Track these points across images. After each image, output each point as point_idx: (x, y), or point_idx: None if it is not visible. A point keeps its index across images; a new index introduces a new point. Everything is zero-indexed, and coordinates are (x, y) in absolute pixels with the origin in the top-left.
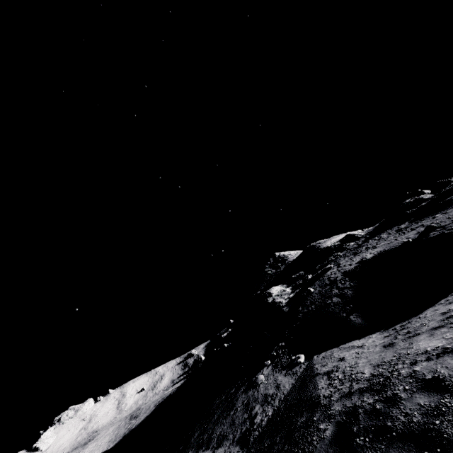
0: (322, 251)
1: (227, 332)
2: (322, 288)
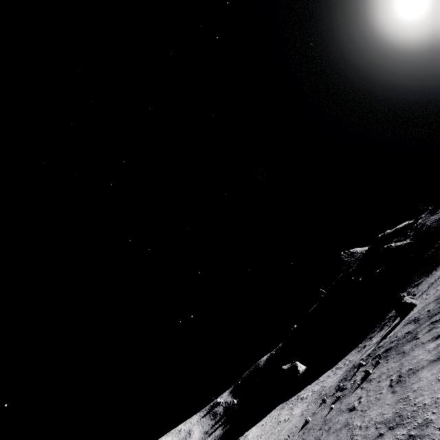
0: (402, 228)
1: (361, 278)
2: (437, 221)
